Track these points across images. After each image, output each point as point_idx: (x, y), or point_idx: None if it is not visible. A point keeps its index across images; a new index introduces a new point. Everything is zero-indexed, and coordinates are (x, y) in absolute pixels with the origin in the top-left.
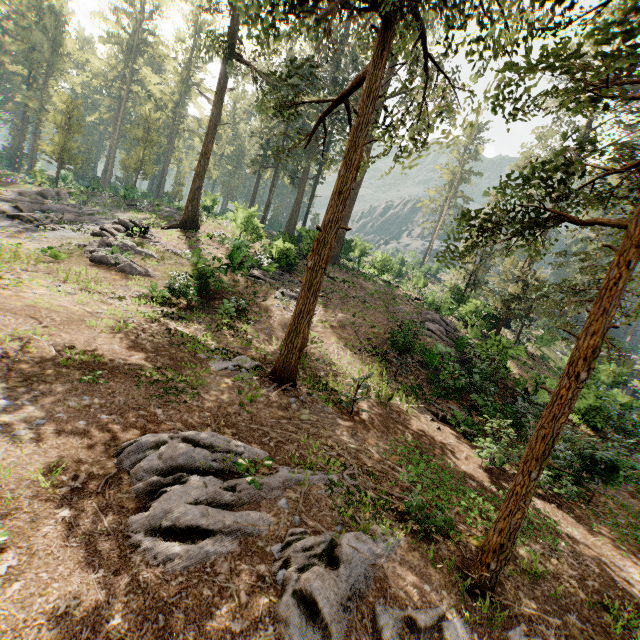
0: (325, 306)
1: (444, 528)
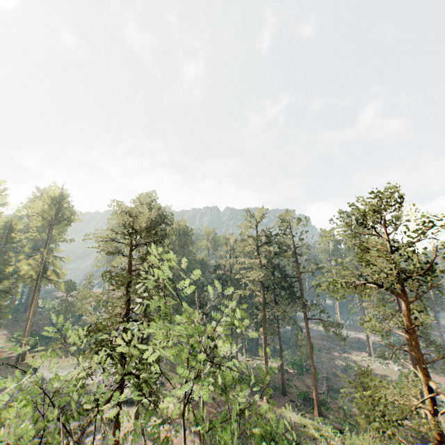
0: (5, 332)
1: None
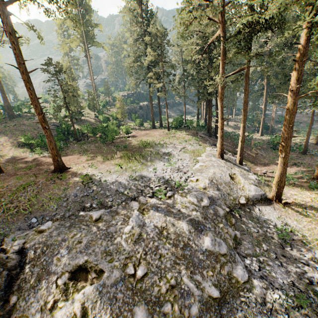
0: (4, 139)
1: (5, 170)
